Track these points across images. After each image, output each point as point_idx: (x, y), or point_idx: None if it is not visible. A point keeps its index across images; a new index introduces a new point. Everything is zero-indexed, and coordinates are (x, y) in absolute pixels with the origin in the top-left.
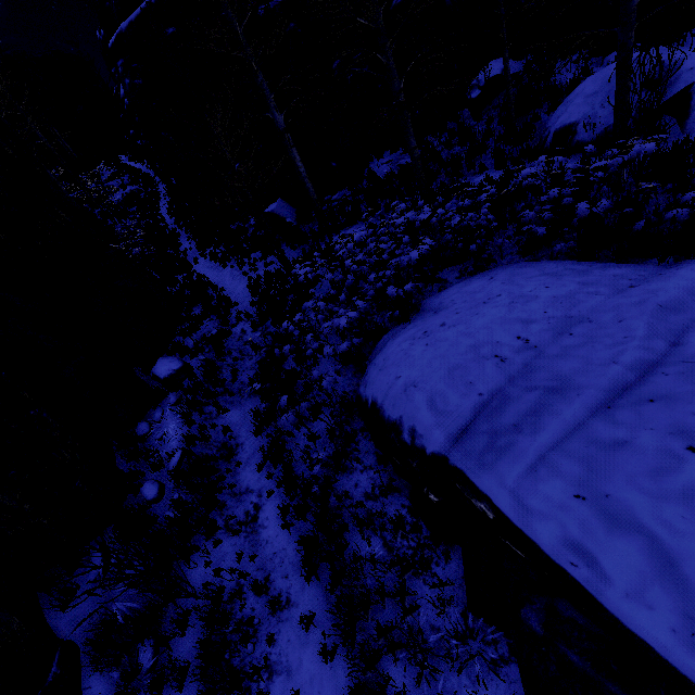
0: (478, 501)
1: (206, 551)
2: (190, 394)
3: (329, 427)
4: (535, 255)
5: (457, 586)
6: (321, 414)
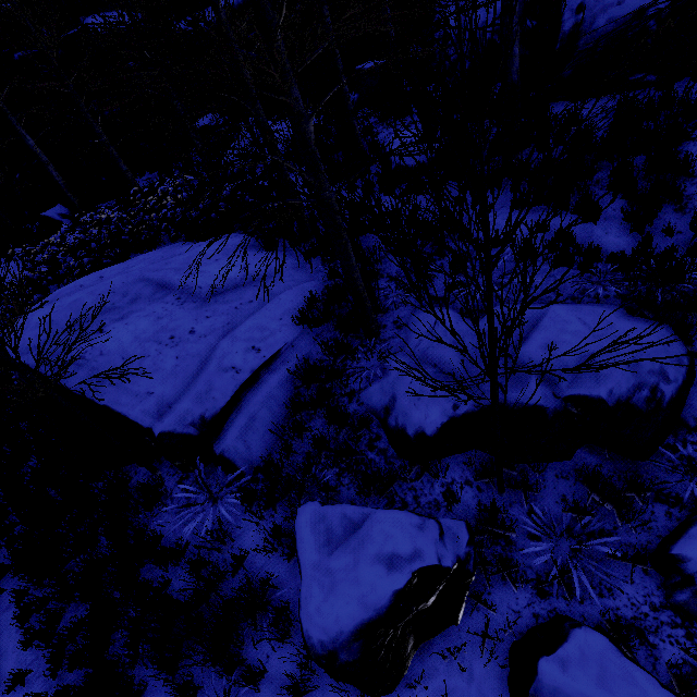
0: None
1: None
2: None
3: None
4: (178, 241)
5: None
6: None
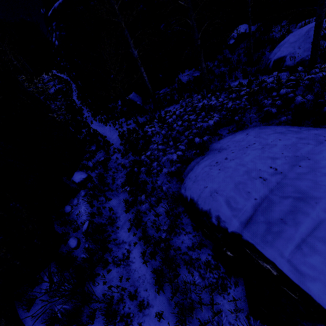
0: (265, 263)
1: (104, 276)
2: (92, 191)
3: (165, 210)
4: (268, 122)
5: (242, 301)
6: (161, 203)
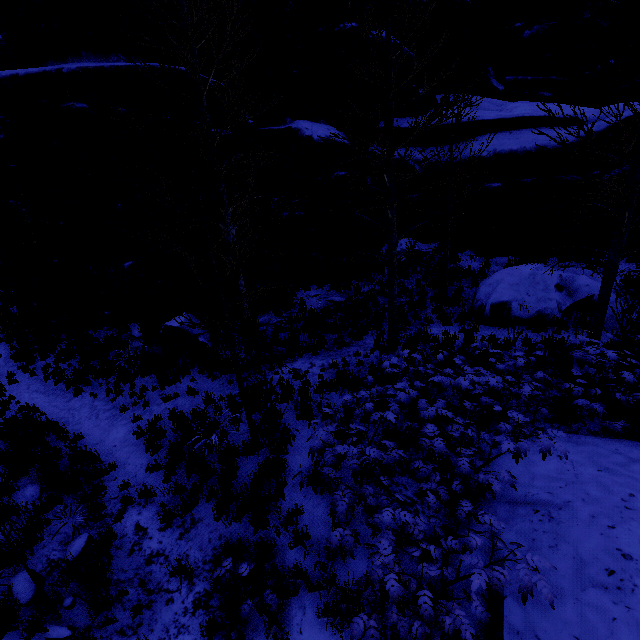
0: None
1: None
2: None
3: None
4: (569, 426)
5: None
6: None
